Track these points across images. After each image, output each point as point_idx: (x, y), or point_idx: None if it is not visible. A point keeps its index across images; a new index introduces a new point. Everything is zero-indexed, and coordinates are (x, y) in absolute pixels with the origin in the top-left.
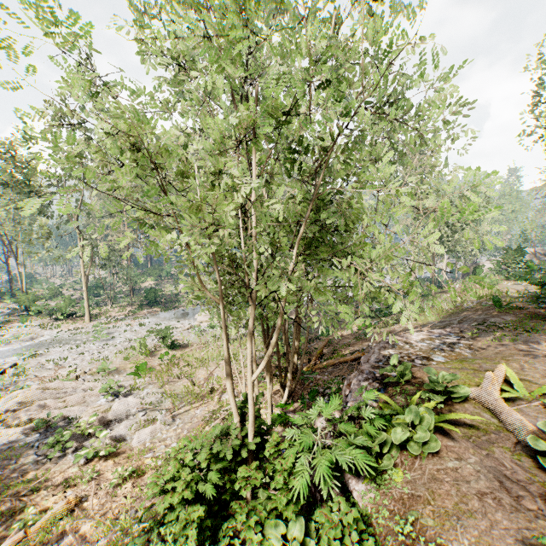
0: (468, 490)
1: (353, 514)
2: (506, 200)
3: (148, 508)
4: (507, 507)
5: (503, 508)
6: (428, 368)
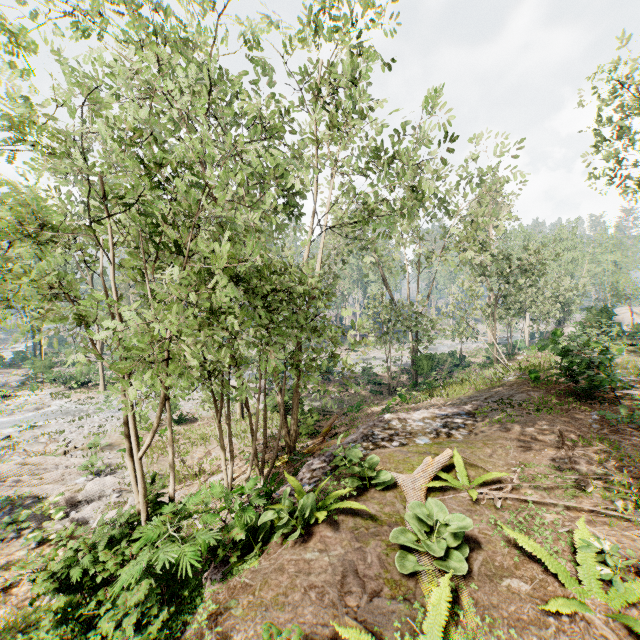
0: (301, 583)
1: (139, 596)
2: (603, 249)
3: (43, 593)
4: (326, 602)
5: (321, 602)
6: (354, 450)
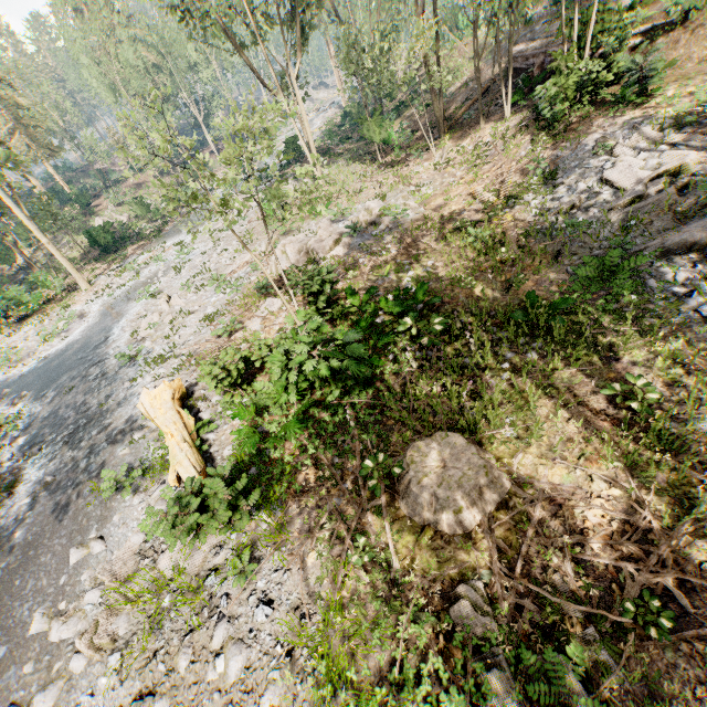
0: None
1: None
2: None
3: (556, 115)
4: None
5: None
6: None
